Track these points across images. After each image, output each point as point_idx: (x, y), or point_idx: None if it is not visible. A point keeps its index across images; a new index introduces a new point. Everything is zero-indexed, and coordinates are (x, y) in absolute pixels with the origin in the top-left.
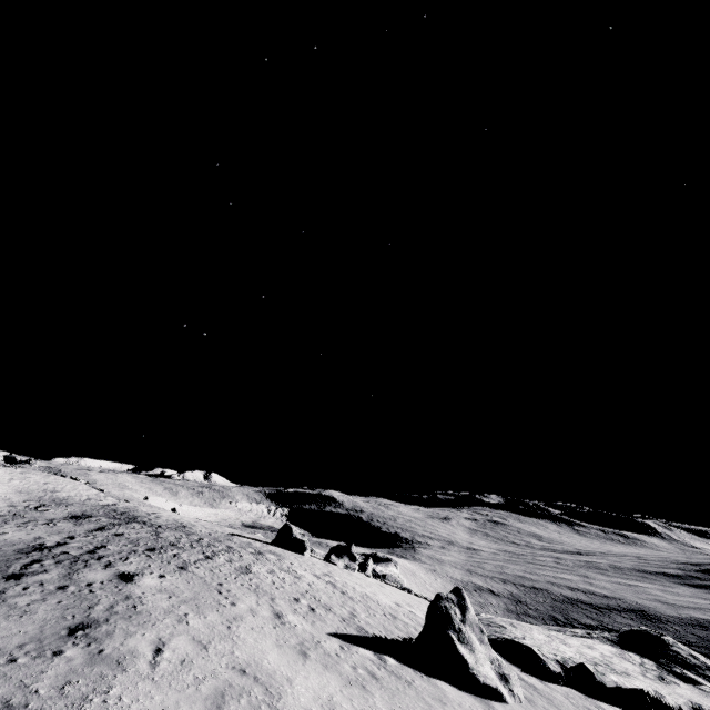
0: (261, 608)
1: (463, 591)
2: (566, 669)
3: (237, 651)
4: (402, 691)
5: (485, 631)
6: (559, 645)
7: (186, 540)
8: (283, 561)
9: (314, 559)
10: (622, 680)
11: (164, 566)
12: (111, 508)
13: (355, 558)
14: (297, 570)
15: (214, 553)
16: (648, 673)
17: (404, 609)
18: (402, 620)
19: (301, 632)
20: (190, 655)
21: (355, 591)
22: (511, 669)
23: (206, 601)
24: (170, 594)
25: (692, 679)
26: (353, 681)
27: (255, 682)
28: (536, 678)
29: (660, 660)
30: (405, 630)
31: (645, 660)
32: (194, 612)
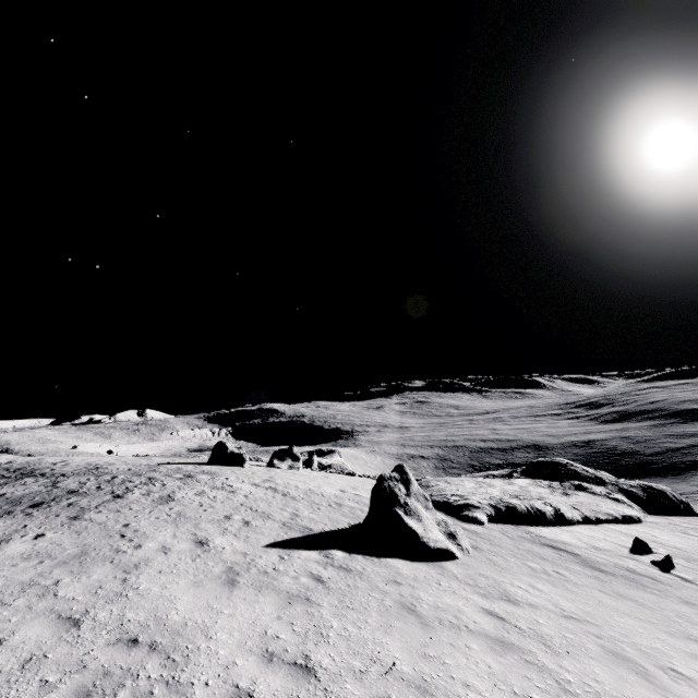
0: (178, 541)
1: (405, 467)
2: (499, 509)
3: (130, 613)
4: (353, 587)
5: (429, 498)
6: (487, 488)
7: (94, 483)
8: (217, 479)
9: (255, 468)
10: (543, 505)
11: (48, 522)
12: (2, 468)
13: (298, 458)
14: (233, 484)
15: (128, 489)
16: (556, 492)
17: (349, 494)
18: (347, 506)
19: (229, 556)
20: (44, 646)
21: (298, 490)
22: (454, 522)
23: (98, 554)
24: (42, 558)
25: (587, 488)
26: (294, 597)
27: (150, 653)
28: (475, 523)
29: (562, 480)
30: (351, 515)
31: (551, 483)
32: (73, 575)
